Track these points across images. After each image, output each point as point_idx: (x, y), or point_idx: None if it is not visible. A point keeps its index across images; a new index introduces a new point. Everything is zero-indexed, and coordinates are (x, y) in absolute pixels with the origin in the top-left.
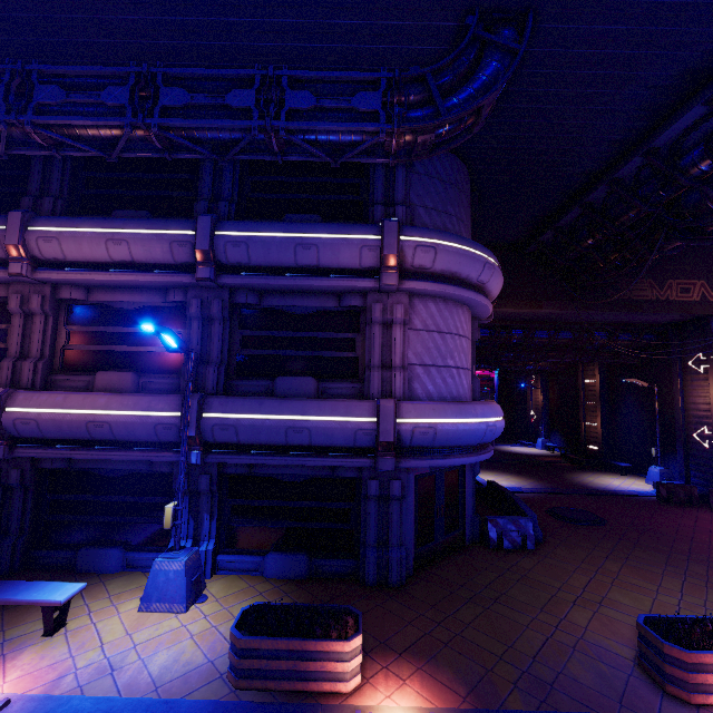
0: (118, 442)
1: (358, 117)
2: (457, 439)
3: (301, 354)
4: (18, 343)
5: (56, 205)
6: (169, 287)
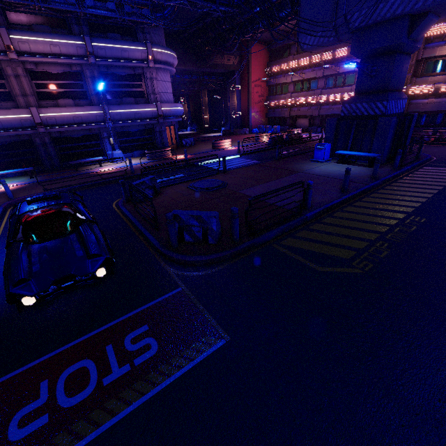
0: (82, 124)
1: (144, 16)
2: (175, 113)
3: (126, 90)
4: (18, 89)
5: (3, 19)
6: (72, 64)
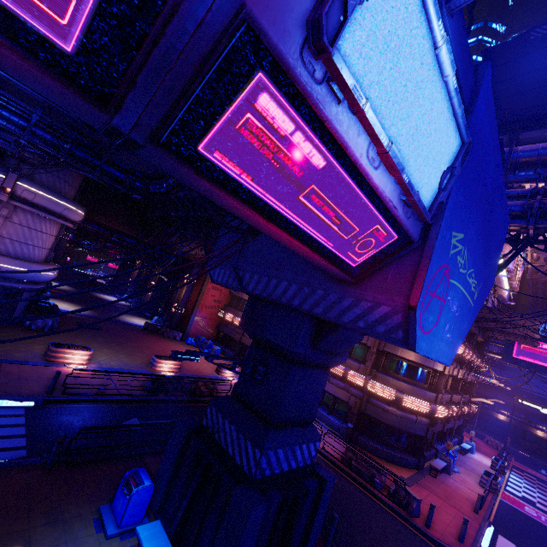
0: None
1: (1, 137)
2: (13, 275)
3: None
4: None
5: None
6: None
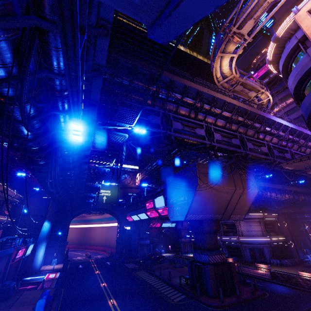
0: None
1: None
2: (248, 242)
3: (231, 230)
4: None
5: None
6: None
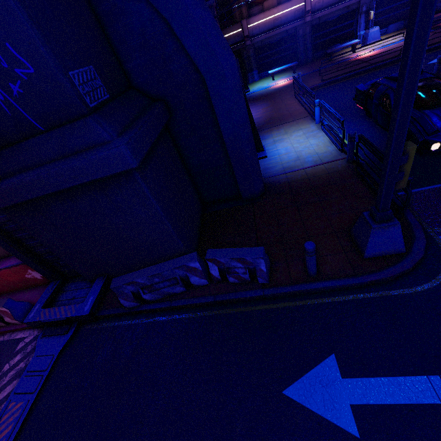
0: (344, 0)
1: None
2: None
3: None
4: None
5: None
6: None
